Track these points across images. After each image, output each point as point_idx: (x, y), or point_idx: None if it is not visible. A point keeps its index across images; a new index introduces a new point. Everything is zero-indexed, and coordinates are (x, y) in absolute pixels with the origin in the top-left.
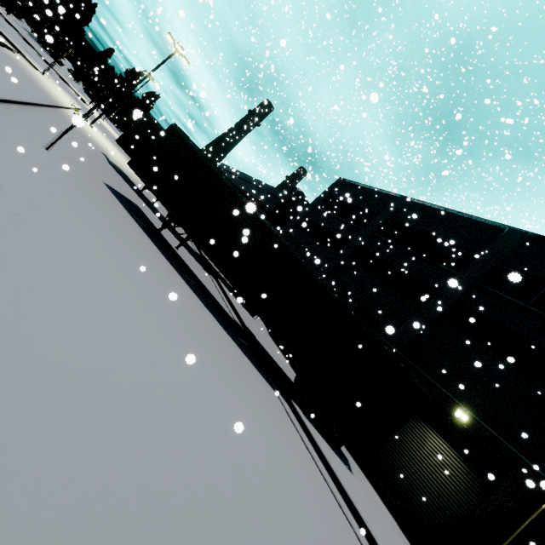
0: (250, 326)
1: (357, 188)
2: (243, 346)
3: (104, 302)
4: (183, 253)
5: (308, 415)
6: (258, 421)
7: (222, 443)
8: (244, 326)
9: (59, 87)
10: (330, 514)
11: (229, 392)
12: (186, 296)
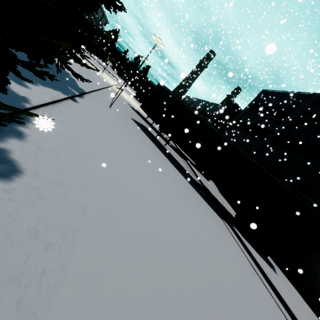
0: (206, 185)
1: (276, 94)
2: (202, 195)
3: (138, 169)
4: (168, 147)
5: (244, 236)
6: (211, 230)
7: (192, 233)
8: (203, 185)
9: (108, 76)
10: (257, 286)
11: (195, 214)
12: (171, 168)
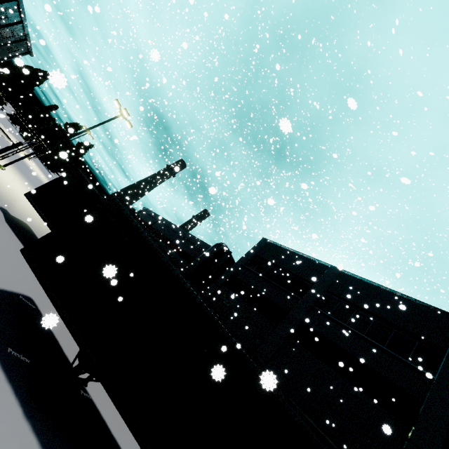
0: None
1: (283, 251)
2: None
3: None
4: None
5: None
6: None
7: None
8: None
9: None
10: None
11: None
12: None
